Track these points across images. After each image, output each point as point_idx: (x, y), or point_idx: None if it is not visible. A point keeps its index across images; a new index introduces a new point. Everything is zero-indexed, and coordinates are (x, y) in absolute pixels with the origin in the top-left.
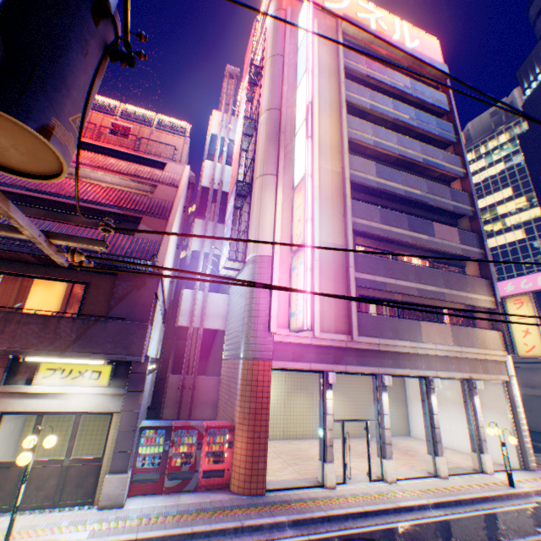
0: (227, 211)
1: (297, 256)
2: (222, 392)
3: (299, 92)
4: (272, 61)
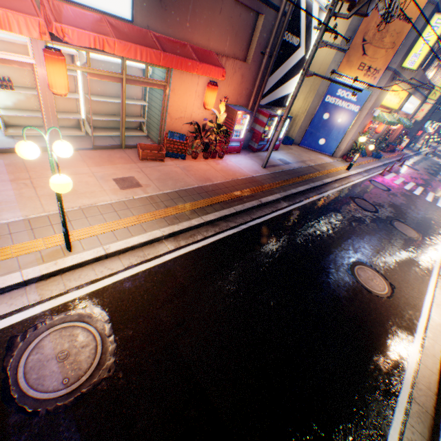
0: None
1: None
2: None
3: None
4: None
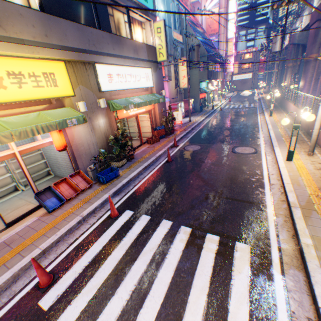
0: None
1: (230, 58)
2: None
3: (231, 4)
4: None
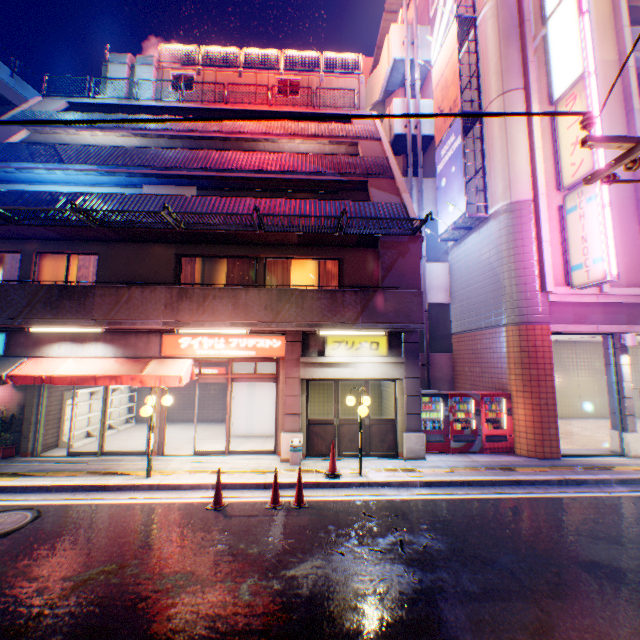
0: (439, 159)
1: (578, 192)
2: (462, 368)
3: None
4: None
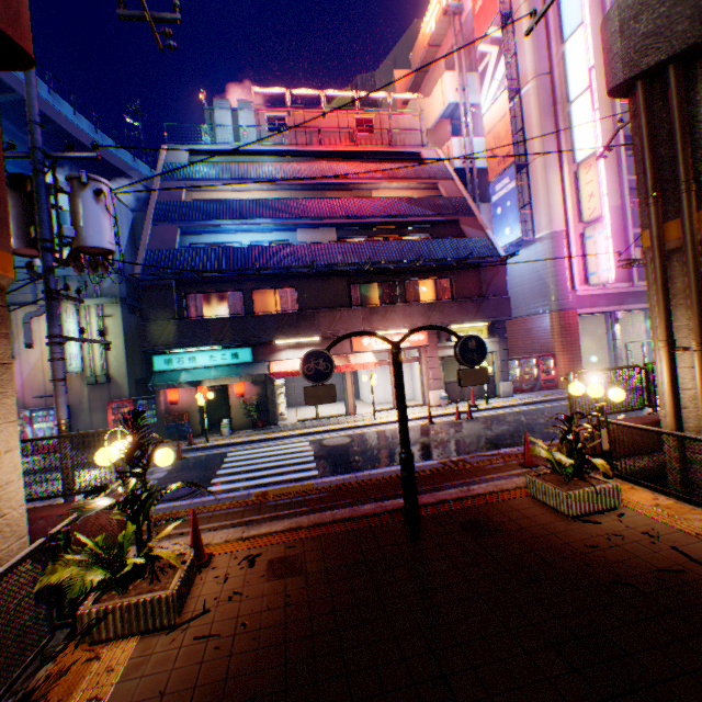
0: (494, 192)
1: (593, 228)
2: (516, 342)
3: (571, 49)
4: (529, 6)
